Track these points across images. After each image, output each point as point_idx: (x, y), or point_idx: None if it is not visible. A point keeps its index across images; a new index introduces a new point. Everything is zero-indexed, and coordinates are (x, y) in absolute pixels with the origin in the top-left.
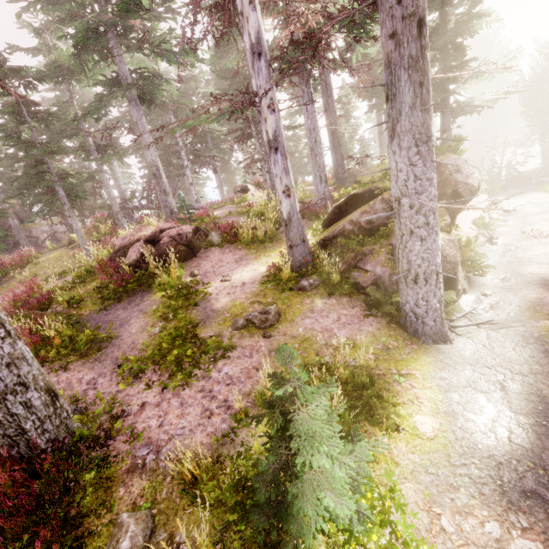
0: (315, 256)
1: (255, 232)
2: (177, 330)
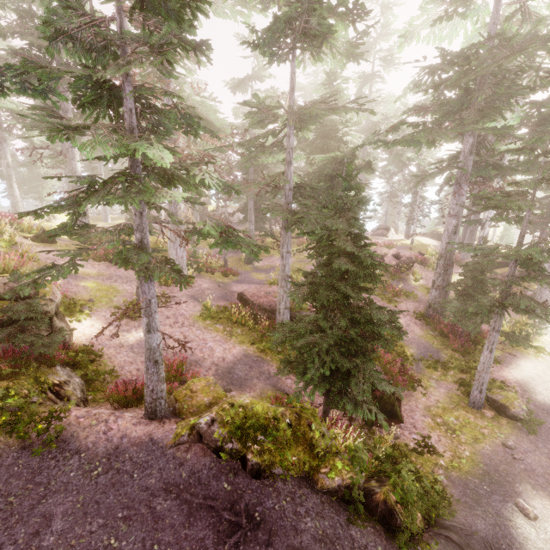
0: None
1: None
2: None
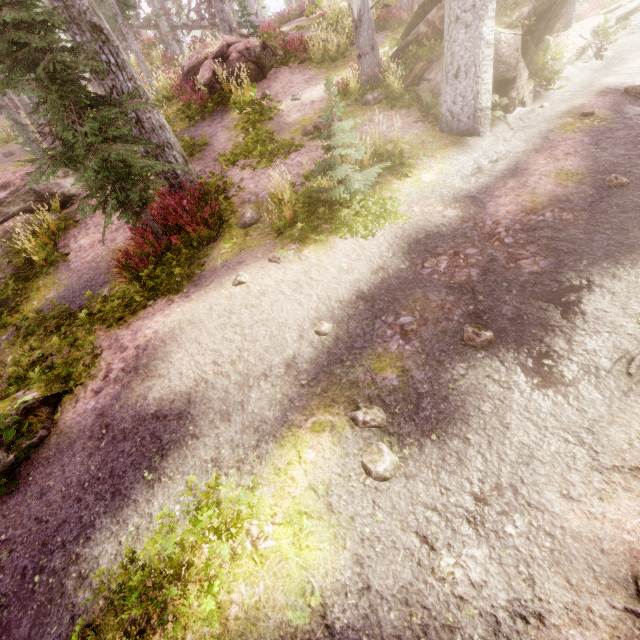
0: (385, 71)
1: (326, 47)
2: (258, 136)
